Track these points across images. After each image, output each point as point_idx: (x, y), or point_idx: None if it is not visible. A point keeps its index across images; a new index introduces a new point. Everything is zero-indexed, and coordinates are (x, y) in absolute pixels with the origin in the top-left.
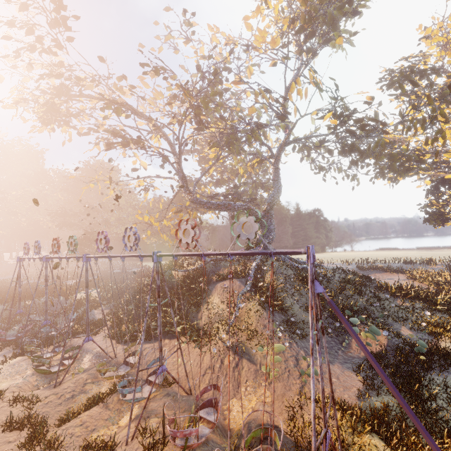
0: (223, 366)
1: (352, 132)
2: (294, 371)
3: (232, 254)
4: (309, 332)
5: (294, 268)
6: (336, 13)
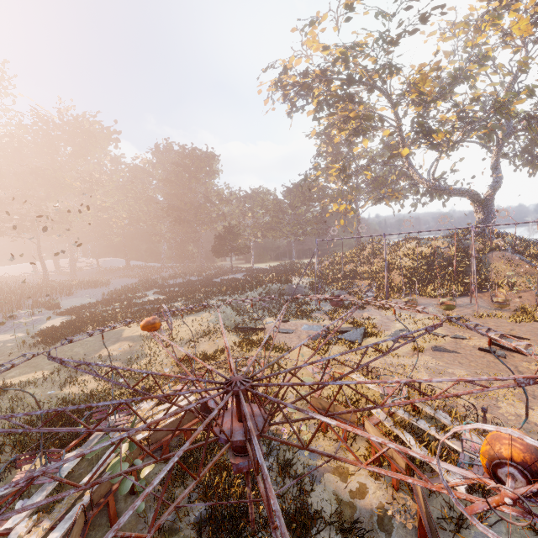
0: None
1: None
2: None
3: None
4: None
5: (533, 242)
6: None
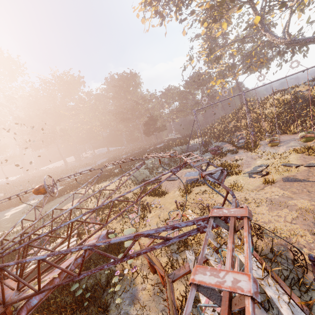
0: None
1: None
2: None
3: None
4: None
5: None
6: None
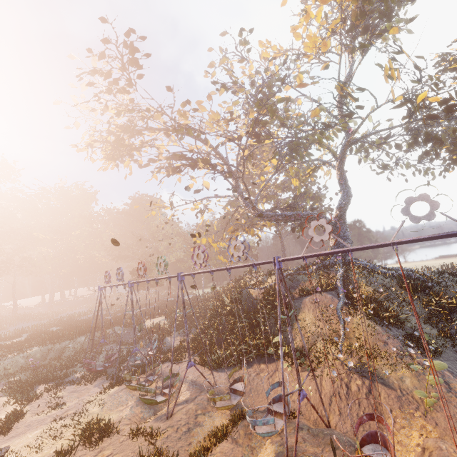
0: (351, 393)
1: (434, 116)
2: (451, 397)
3: (398, 243)
4: (443, 349)
5: (389, 275)
6: (394, 1)
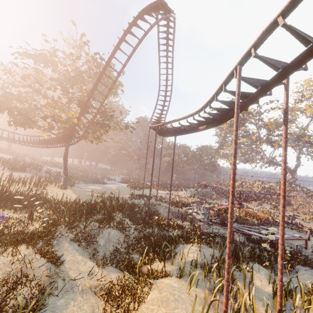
0: None
1: None
2: None
3: None
4: None
5: (312, 191)
6: None
